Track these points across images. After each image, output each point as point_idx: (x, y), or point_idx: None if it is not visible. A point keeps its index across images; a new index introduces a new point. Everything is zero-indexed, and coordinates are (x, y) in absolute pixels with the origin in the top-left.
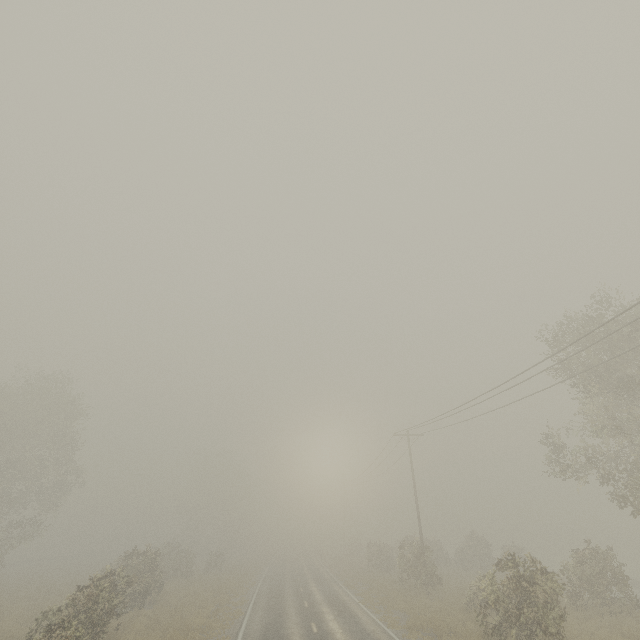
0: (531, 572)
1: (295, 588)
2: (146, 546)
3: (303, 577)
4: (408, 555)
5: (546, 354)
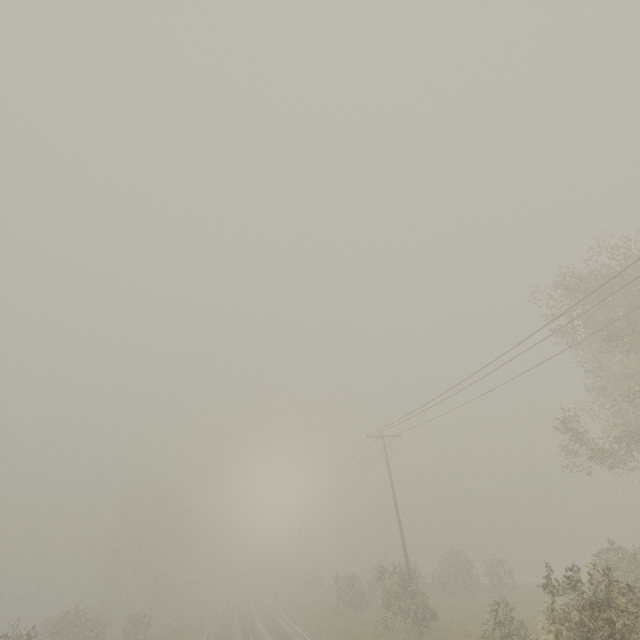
0: (609, 593)
1: None
2: (15, 626)
3: (257, 634)
4: (393, 586)
5: (552, 316)
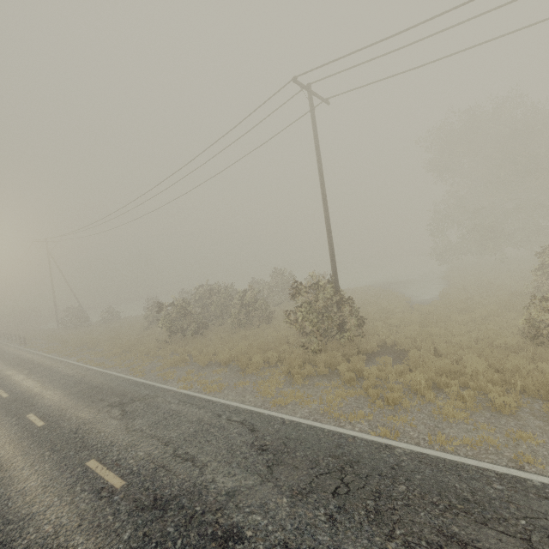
0: None
1: (71, 480)
2: None
3: (42, 407)
4: (321, 301)
5: None
